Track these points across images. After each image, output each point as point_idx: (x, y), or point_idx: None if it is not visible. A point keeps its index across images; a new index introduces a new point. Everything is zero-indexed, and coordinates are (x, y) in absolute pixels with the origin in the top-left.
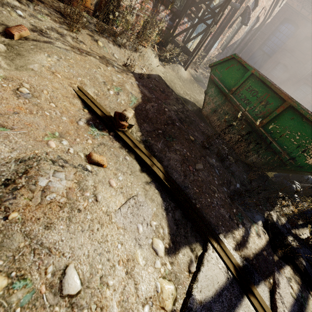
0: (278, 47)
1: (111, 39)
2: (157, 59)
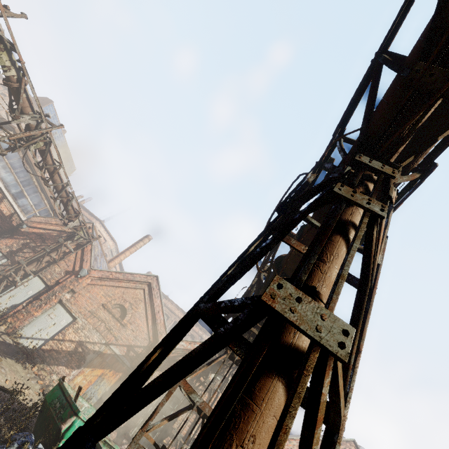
0: None
1: None
2: None
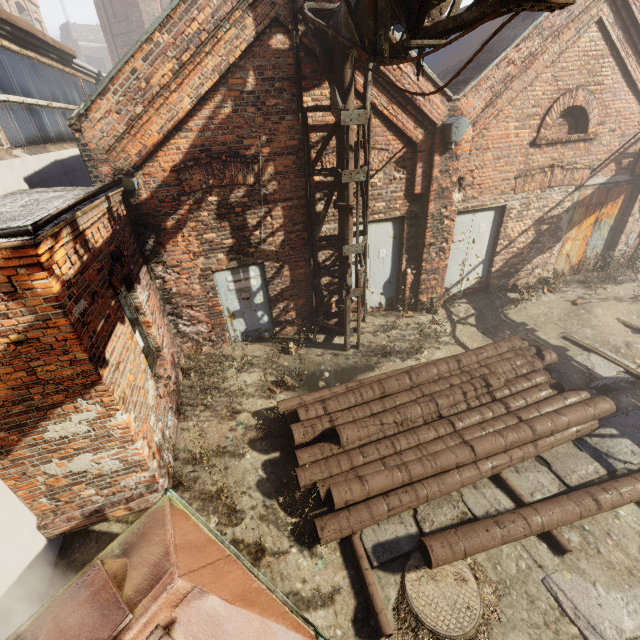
0: None
1: (612, 282)
2: None
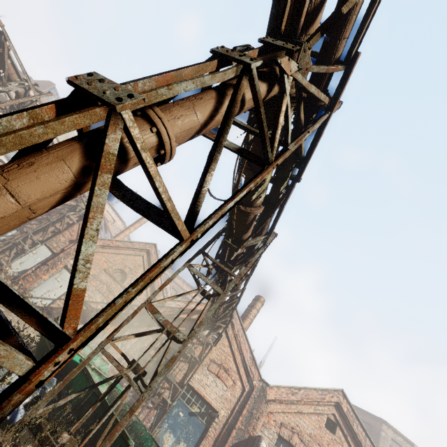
0: None
1: None
2: None
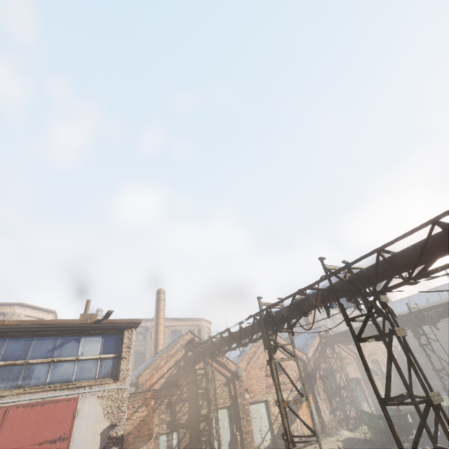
0: (439, 339)
1: (329, 436)
2: (348, 431)
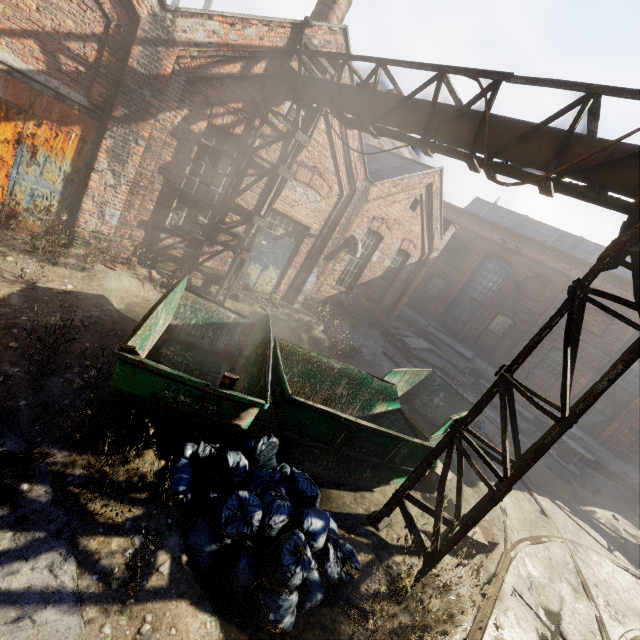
0: (491, 291)
1: (46, 258)
2: (146, 284)
